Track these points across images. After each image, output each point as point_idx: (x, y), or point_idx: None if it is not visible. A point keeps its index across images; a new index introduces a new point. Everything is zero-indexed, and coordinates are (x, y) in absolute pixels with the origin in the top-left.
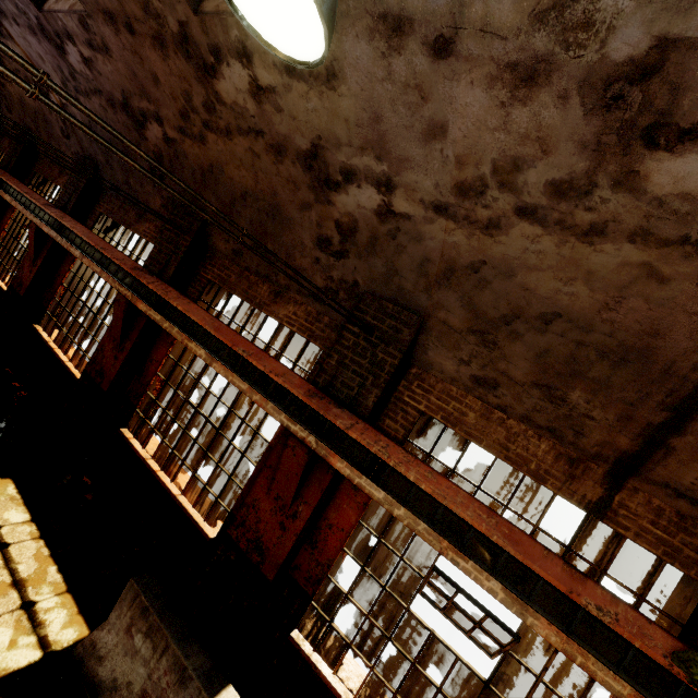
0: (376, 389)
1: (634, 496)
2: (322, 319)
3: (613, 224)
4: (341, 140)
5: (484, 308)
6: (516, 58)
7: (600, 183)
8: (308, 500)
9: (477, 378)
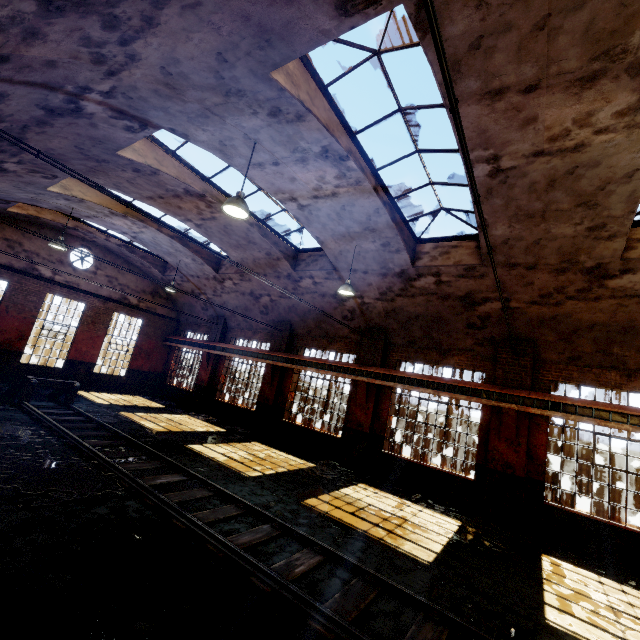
0: None
1: None
2: None
3: None
4: None
5: None
6: None
7: None
8: None
9: None
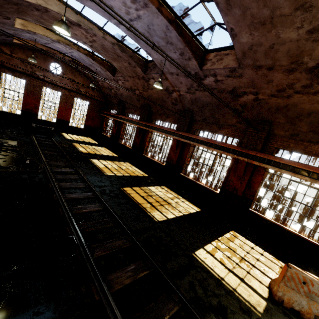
0: None
1: None
2: None
3: None
4: None
5: None
6: None
7: None
8: None
9: None
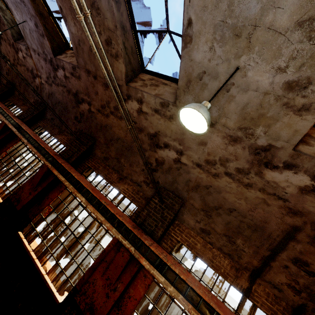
0: (162, 228)
1: (259, 287)
2: (139, 193)
3: (254, 184)
4: (167, 135)
5: (208, 202)
6: (232, 134)
7: (251, 172)
8: (123, 280)
9: (202, 229)
